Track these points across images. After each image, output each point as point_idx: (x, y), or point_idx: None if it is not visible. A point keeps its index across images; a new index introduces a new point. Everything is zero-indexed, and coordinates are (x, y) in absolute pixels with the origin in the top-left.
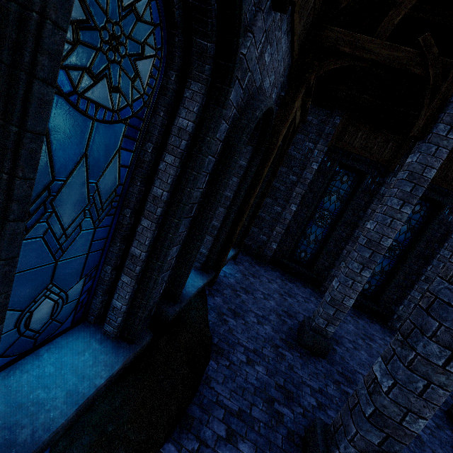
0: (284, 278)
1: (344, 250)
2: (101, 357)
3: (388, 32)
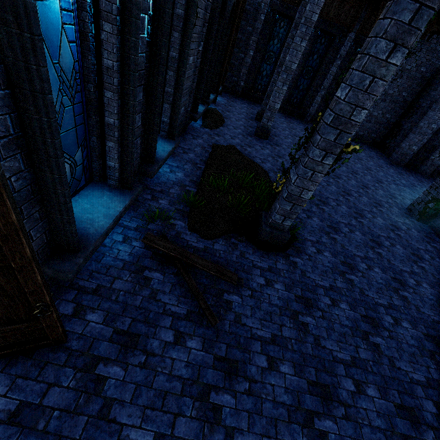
0: (249, 103)
1: None
2: (200, 106)
3: None
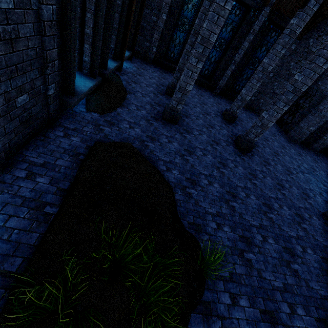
0: (161, 71)
1: None
2: (87, 80)
3: None
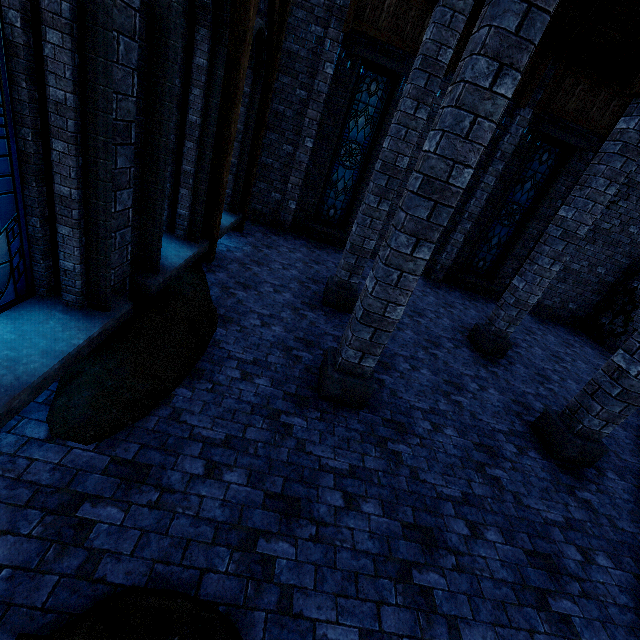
0: (311, 246)
1: None
2: (72, 324)
3: None
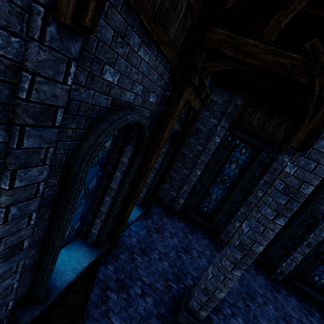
0: (186, 230)
1: (238, 211)
2: None
3: (274, 35)
